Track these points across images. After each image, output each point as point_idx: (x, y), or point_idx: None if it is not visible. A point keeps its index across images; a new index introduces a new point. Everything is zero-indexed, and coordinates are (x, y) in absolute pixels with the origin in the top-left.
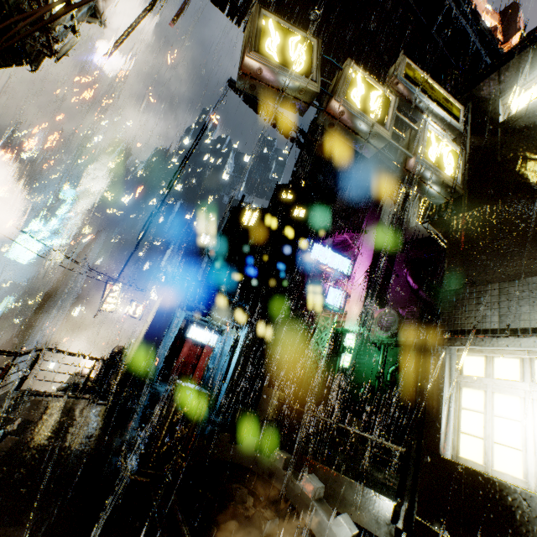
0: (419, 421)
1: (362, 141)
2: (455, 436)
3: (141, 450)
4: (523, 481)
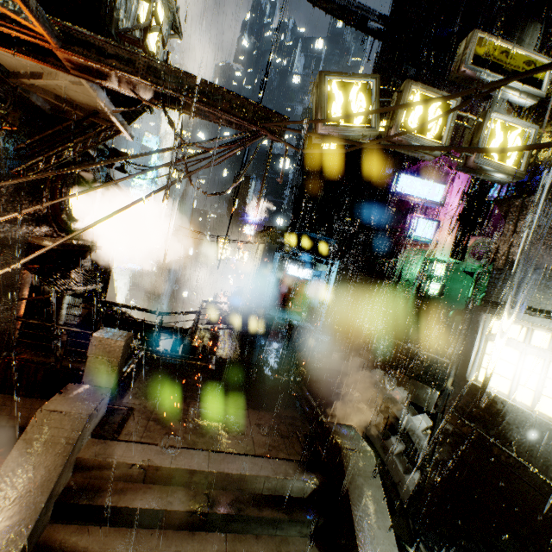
0: (458, 358)
1: (422, 153)
2: (477, 369)
3: (277, 362)
4: (507, 395)
